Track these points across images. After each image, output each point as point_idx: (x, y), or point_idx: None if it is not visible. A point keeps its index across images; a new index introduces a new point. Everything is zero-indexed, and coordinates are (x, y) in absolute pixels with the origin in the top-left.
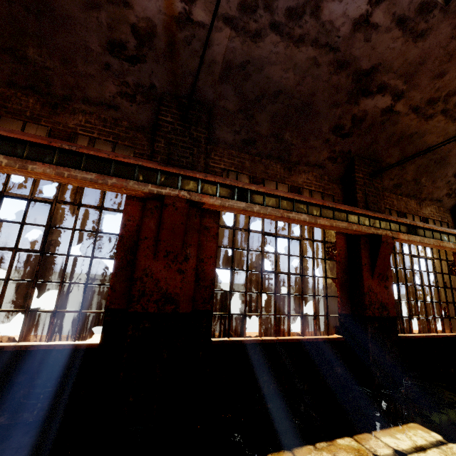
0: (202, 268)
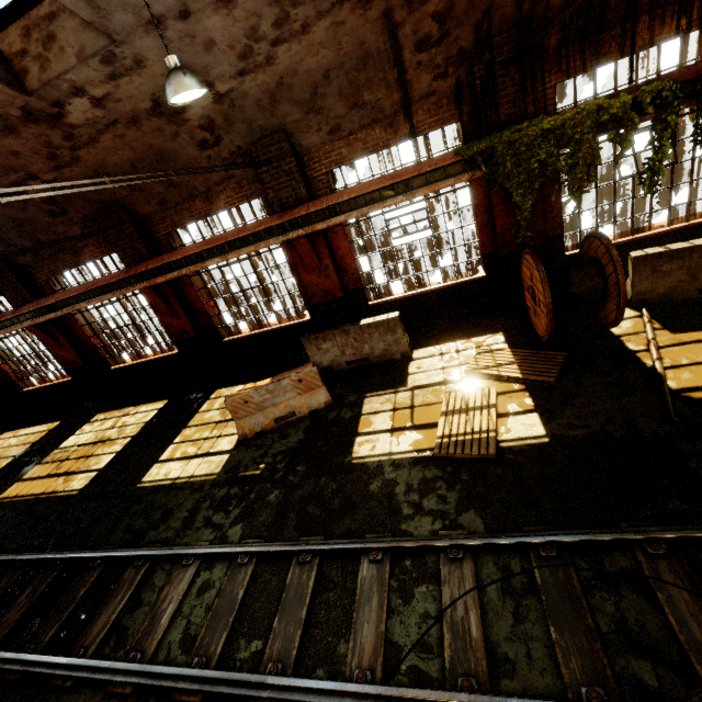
0: (84, 339)
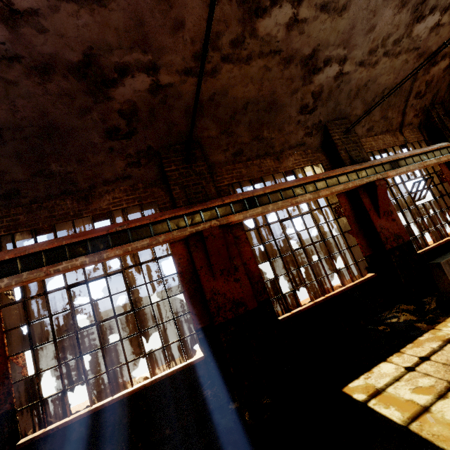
0: None
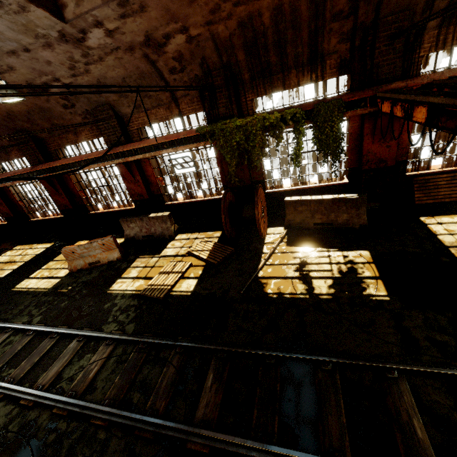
0: (15, 202)
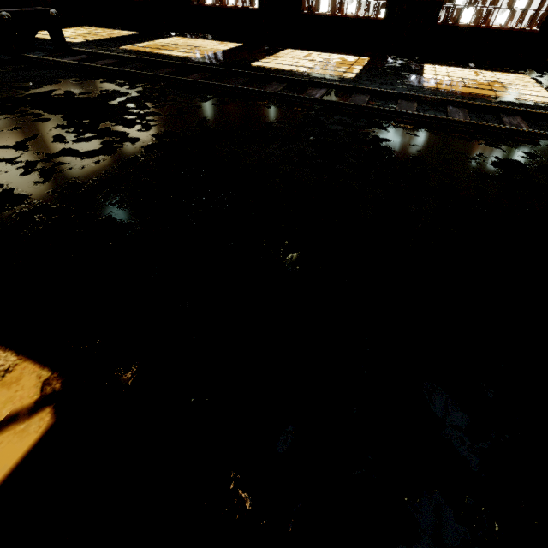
0: None
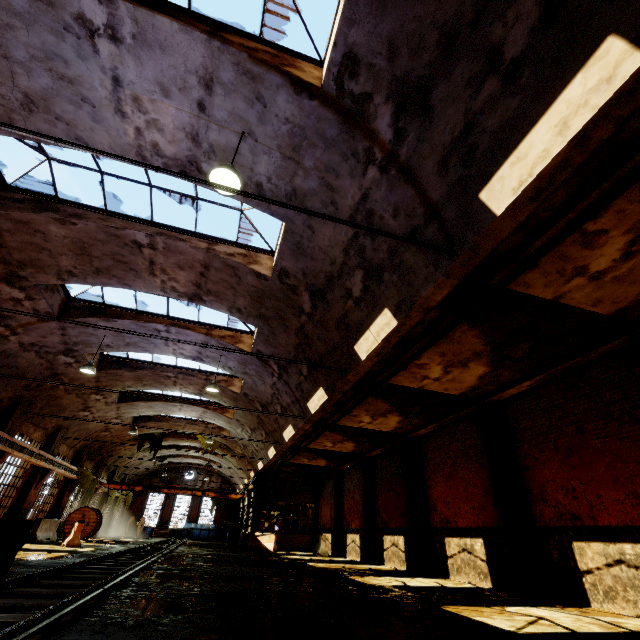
0: None
